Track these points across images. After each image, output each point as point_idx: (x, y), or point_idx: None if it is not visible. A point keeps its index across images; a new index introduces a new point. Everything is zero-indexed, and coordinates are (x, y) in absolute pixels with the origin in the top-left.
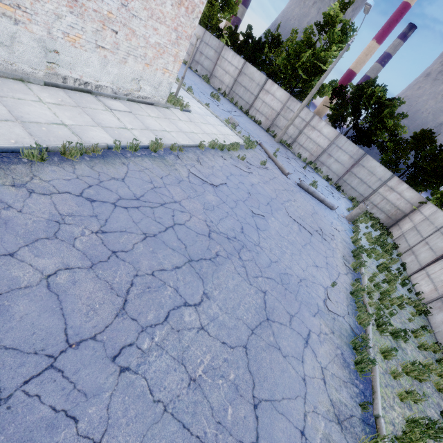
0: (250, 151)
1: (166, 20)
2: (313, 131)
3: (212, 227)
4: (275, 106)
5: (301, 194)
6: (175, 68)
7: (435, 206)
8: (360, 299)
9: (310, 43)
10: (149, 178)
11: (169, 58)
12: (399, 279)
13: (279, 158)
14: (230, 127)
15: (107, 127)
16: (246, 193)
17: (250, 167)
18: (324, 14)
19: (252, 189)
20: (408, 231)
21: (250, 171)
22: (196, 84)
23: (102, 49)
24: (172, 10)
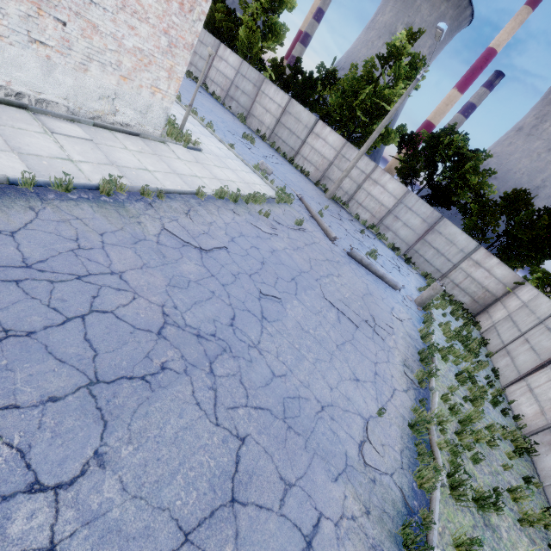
0: (284, 206)
1: (149, 17)
2: (375, 187)
3: (173, 316)
4: (327, 154)
5: (351, 267)
6: (171, 88)
7: (536, 289)
8: (425, 437)
9: (371, 79)
10: (76, 233)
11: (159, 72)
12: (489, 394)
13: (326, 218)
14: (259, 174)
15: (30, 155)
16: (259, 263)
17: (278, 226)
18: (389, 44)
19: (271, 257)
20: (500, 321)
21: (276, 232)
22: (224, 122)
23: (42, 46)
24: (158, 3)
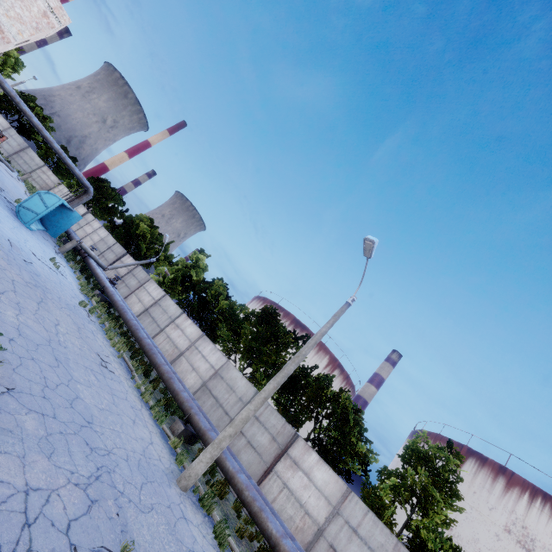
0: None
1: None
2: None
3: None
4: None
5: None
6: None
7: (65, 186)
8: None
9: None
10: None
11: None
12: None
13: None
14: None
15: None
16: None
17: None
18: None
19: None
20: None
21: None
22: None
23: None
24: None
